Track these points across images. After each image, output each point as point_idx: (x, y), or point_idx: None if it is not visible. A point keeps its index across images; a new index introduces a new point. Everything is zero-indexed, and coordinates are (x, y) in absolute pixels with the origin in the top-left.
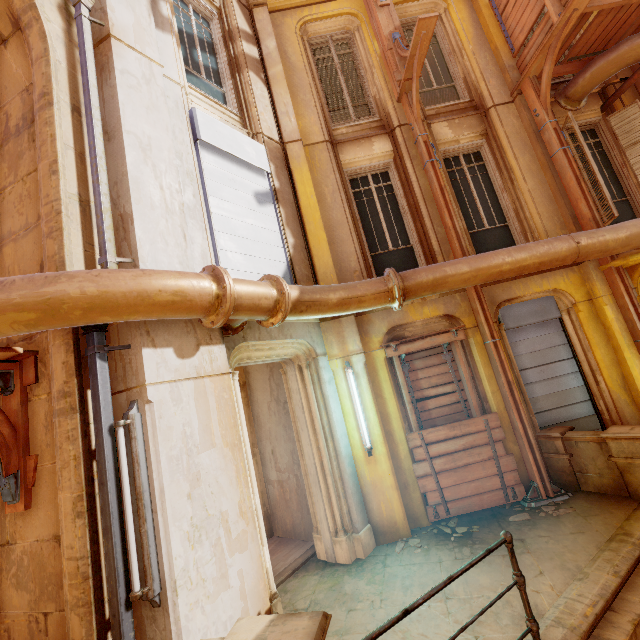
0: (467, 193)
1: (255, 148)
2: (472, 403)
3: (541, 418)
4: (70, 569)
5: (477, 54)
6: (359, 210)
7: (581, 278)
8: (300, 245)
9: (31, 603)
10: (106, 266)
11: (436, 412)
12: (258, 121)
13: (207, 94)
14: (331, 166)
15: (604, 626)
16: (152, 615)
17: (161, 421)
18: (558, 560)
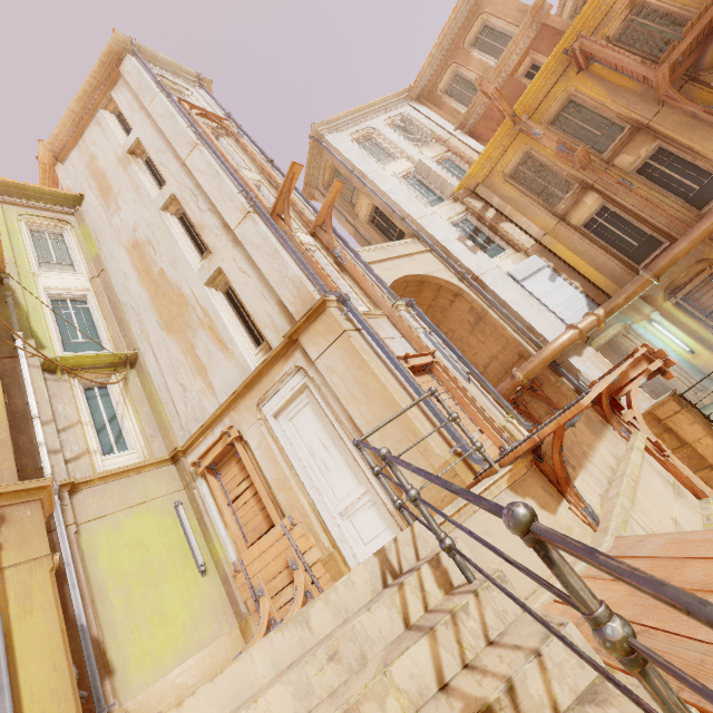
0: (668, 178)
1: (533, 260)
2: None
3: None
4: None
5: (616, 100)
6: (601, 238)
7: None
8: (583, 282)
9: None
10: (538, 345)
11: None
12: (522, 244)
13: (498, 255)
14: (570, 232)
15: None
16: None
17: (589, 376)
18: None
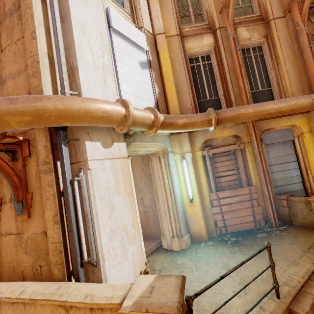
0: (252, 70)
1: (140, 35)
2: (243, 180)
3: (276, 189)
4: (52, 247)
5: None
6: (193, 76)
7: (308, 120)
8: (161, 93)
9: (33, 261)
10: (64, 95)
11: (225, 184)
12: (142, 20)
13: (114, 0)
14: (180, 50)
15: (307, 287)
16: (92, 270)
17: (95, 179)
18: (283, 256)
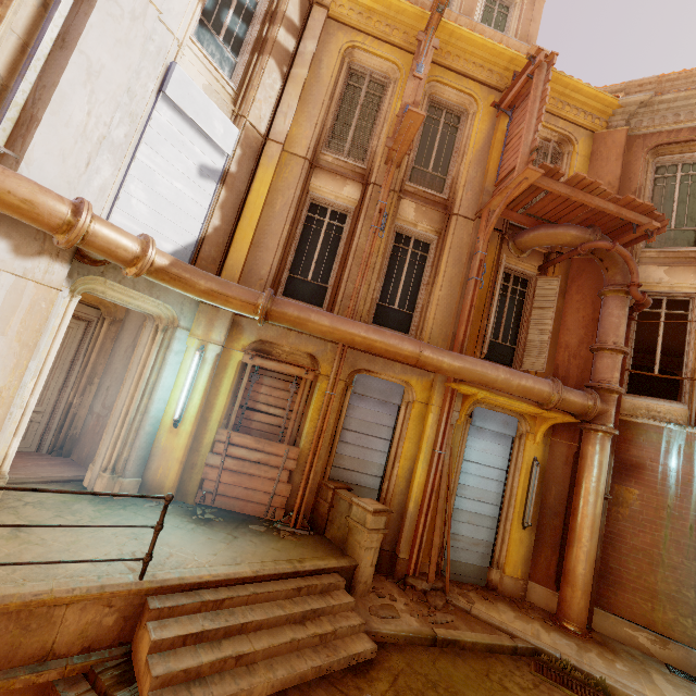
0: (399, 271)
1: (226, 127)
2: (287, 432)
3: (336, 472)
4: None
5: (473, 165)
6: (304, 233)
7: (431, 384)
8: (225, 231)
9: None
10: None
11: (257, 425)
12: (250, 106)
13: (210, 56)
14: (297, 182)
15: (210, 591)
16: None
17: None
18: (238, 554)
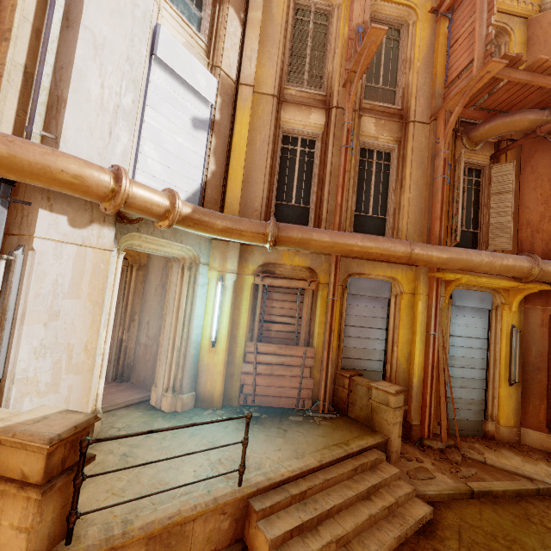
0: (367, 182)
1: (207, 79)
2: (301, 336)
3: (346, 362)
4: None
5: (420, 72)
6: (281, 163)
7: (414, 276)
8: (219, 174)
9: None
10: (30, 134)
11: (275, 334)
12: (221, 55)
13: (182, 14)
14: (270, 118)
15: (292, 484)
16: None
17: (39, 266)
18: (296, 446)
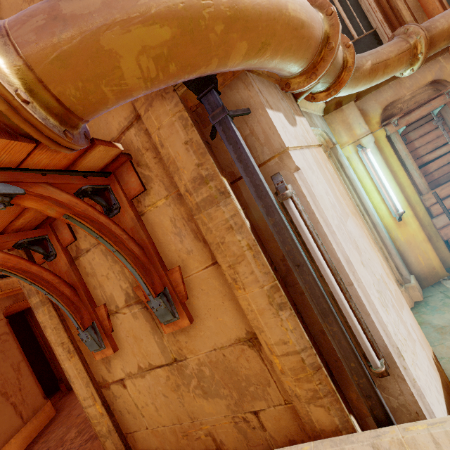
0: None
1: None
2: None
3: None
4: (290, 365)
5: None
6: None
7: None
8: None
9: (230, 407)
10: None
11: (438, 173)
12: None
13: None
14: None
15: None
16: (377, 385)
17: (314, 190)
18: None
